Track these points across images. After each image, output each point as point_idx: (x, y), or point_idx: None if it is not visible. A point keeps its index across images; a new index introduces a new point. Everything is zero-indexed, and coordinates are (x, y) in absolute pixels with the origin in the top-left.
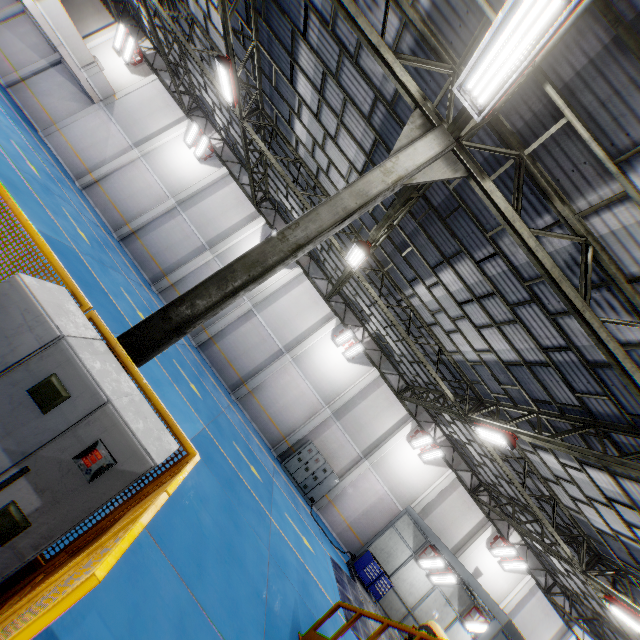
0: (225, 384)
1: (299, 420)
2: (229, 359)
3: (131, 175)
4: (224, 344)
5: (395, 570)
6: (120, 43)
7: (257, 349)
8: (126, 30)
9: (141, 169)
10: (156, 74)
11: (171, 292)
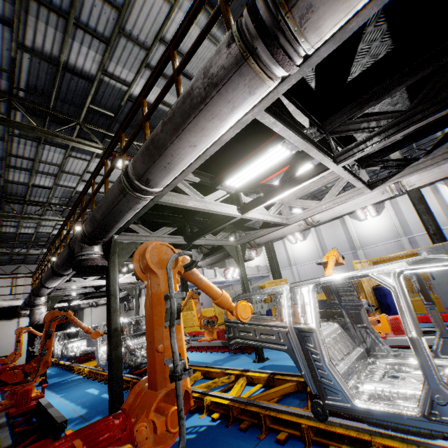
0: None
1: None
2: None
3: (303, 274)
4: None
5: None
6: None
7: None
8: None
9: (302, 268)
10: (262, 246)
11: None
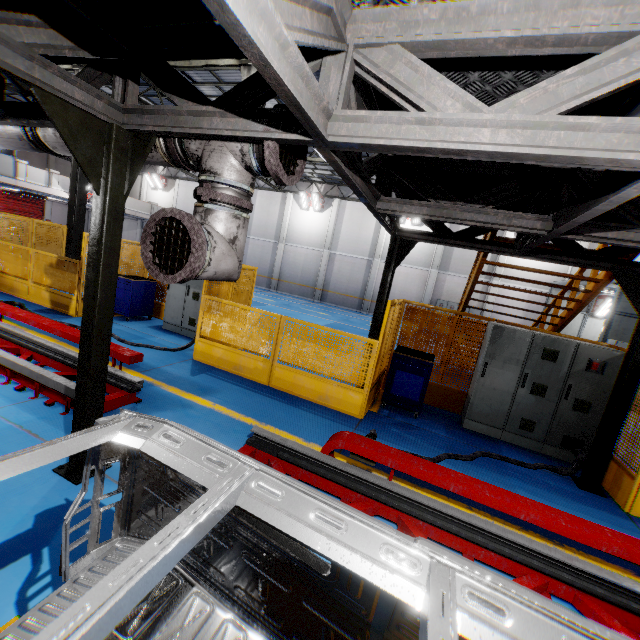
0: (353, 309)
1: (418, 293)
2: (343, 293)
3: None
4: (333, 287)
5: (577, 335)
6: (152, 183)
7: (354, 273)
8: (148, 173)
9: None
10: (177, 179)
11: (281, 284)
